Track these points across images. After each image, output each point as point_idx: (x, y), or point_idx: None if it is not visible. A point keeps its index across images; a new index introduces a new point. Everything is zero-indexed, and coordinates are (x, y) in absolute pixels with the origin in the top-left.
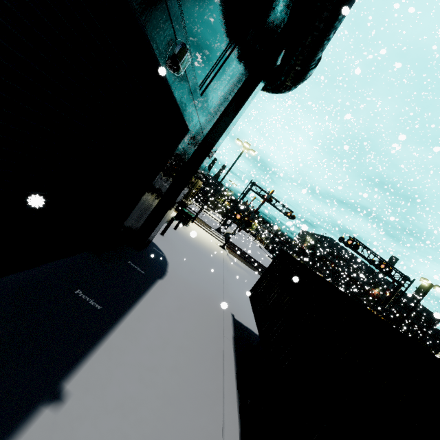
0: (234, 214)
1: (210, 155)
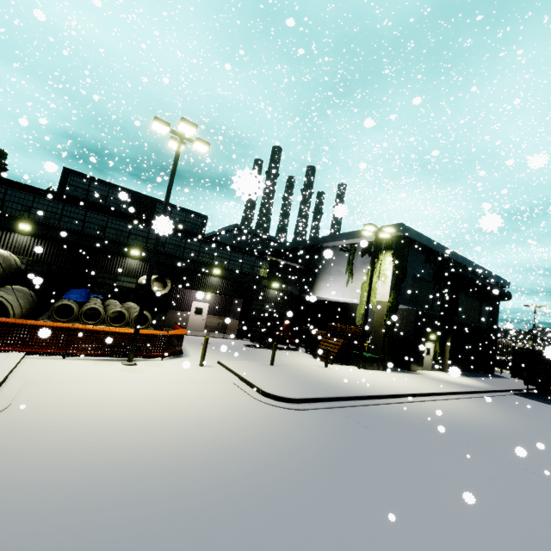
0: None
1: (495, 333)
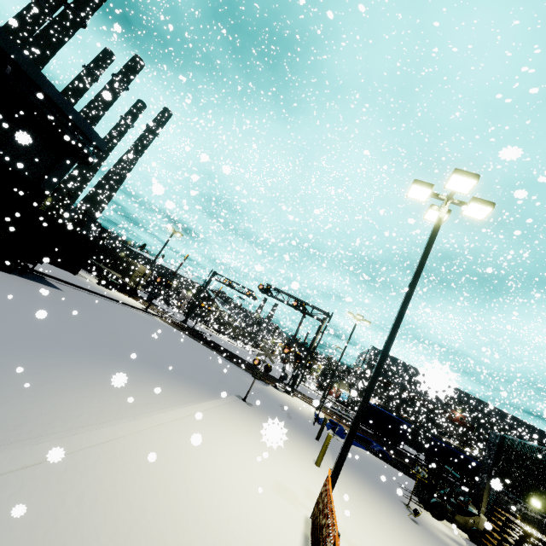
0: (201, 304)
1: (42, 193)
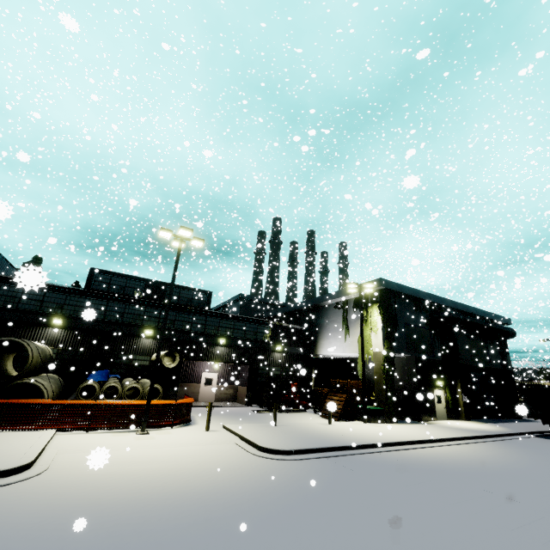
0: None
1: (511, 372)
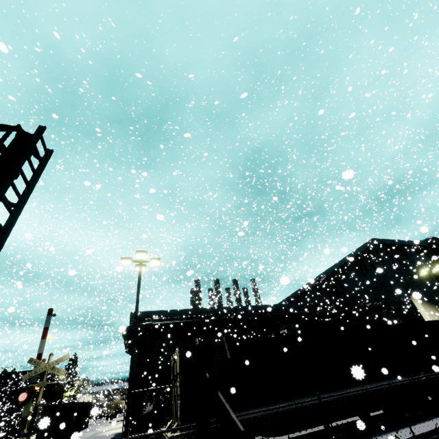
0: None
1: None
